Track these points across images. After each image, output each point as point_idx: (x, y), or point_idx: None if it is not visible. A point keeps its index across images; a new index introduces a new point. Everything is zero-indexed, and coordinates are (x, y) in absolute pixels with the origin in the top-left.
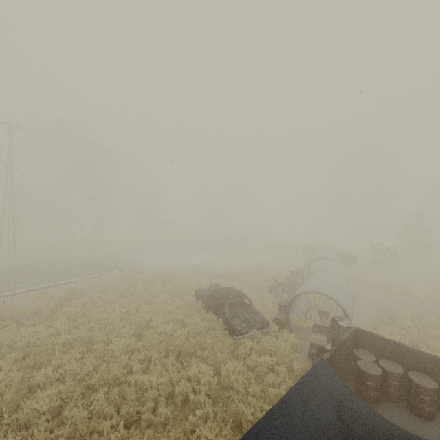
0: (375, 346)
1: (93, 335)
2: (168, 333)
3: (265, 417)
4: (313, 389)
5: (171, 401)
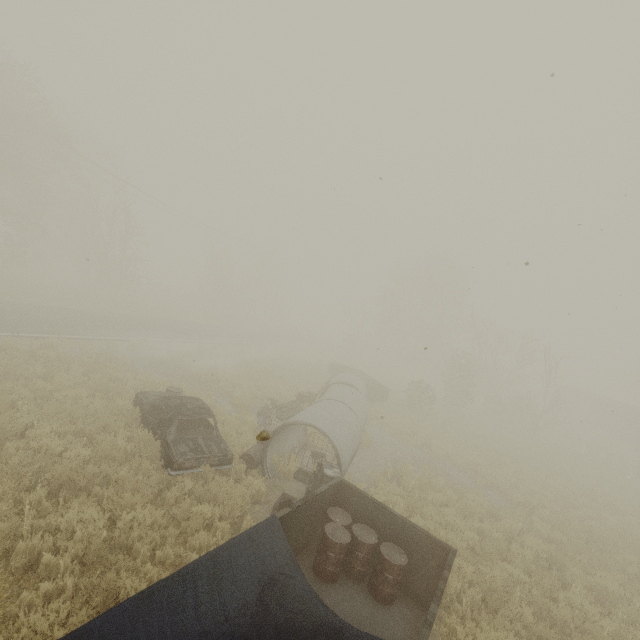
0: (356, 506)
1: None
2: (54, 452)
3: (137, 597)
4: (239, 558)
5: (4, 565)
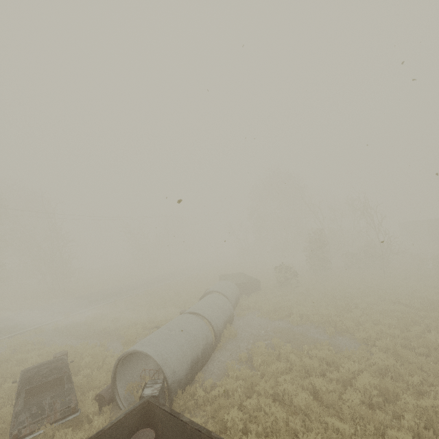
0: (161, 421)
1: None
2: None
3: None
4: None
5: None
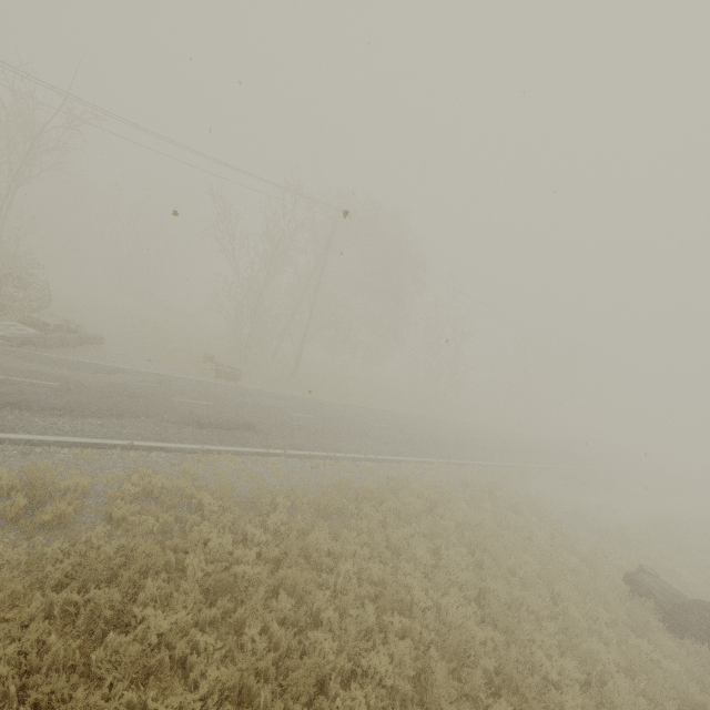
0: None
1: (524, 597)
2: (648, 655)
3: None
4: None
5: None
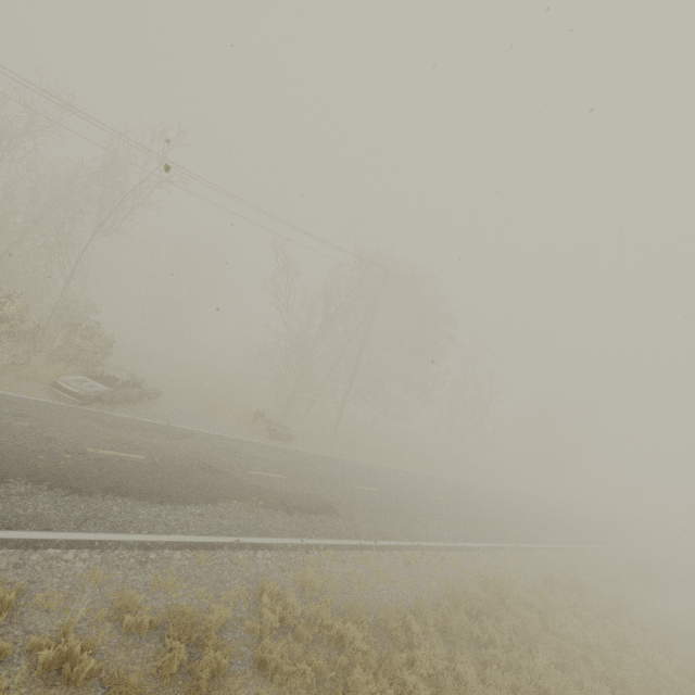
0: None
1: None
2: None
3: None
4: None
5: None
